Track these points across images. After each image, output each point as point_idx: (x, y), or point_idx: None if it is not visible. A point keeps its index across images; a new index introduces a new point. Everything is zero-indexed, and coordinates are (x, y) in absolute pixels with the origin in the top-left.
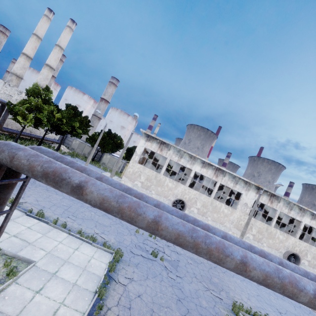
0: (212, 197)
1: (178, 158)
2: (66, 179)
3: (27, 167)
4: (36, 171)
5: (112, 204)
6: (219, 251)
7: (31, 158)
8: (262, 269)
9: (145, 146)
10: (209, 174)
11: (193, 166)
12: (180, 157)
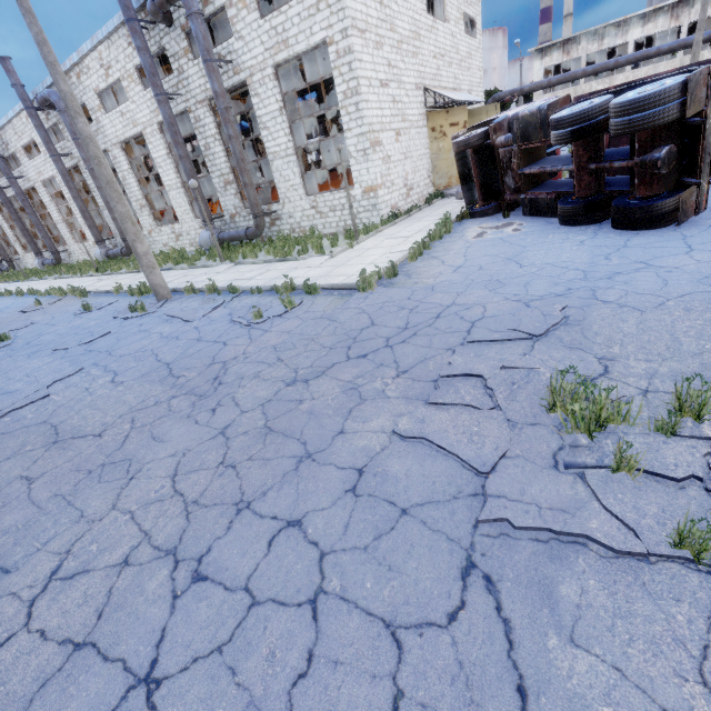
0: (678, 56)
1: (598, 44)
2: (516, 91)
3: (504, 96)
4: (507, 95)
5: (533, 87)
6: (573, 74)
7: (504, 93)
8: (591, 68)
9: (544, 66)
10: (661, 25)
11: (628, 36)
12: (600, 40)
